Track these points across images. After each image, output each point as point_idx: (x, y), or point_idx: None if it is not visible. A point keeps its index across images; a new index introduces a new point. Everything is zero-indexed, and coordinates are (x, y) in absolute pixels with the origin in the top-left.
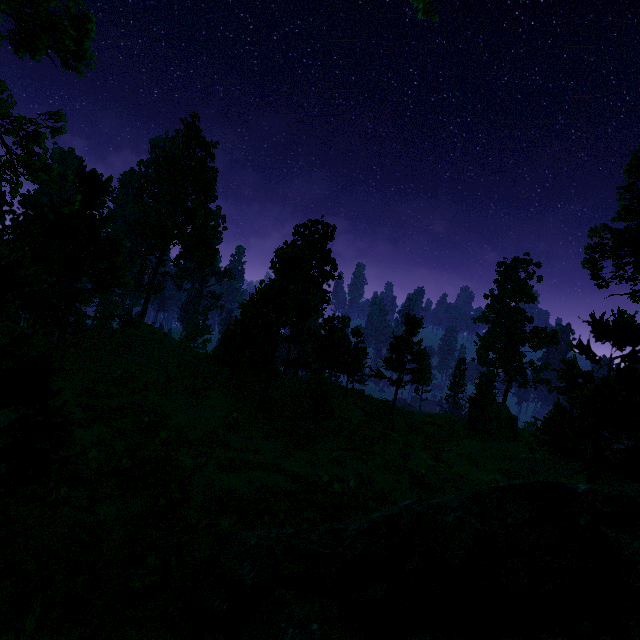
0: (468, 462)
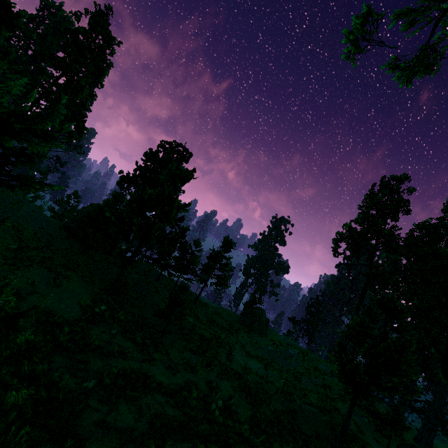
0: (244, 352)
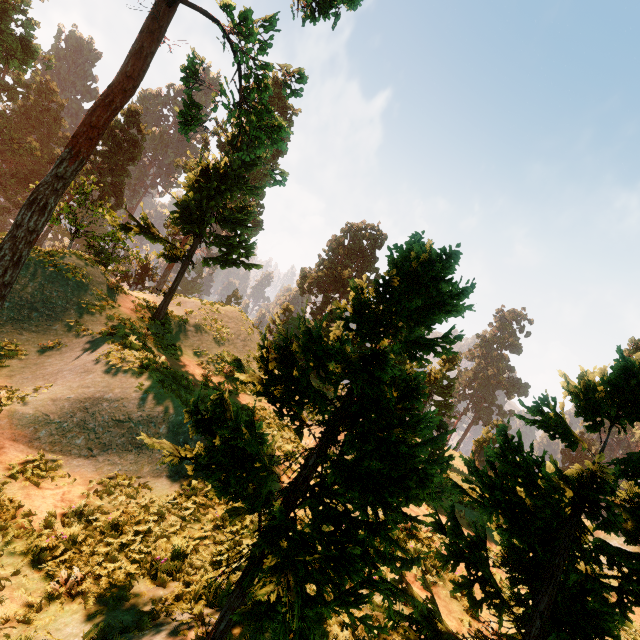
0: None
